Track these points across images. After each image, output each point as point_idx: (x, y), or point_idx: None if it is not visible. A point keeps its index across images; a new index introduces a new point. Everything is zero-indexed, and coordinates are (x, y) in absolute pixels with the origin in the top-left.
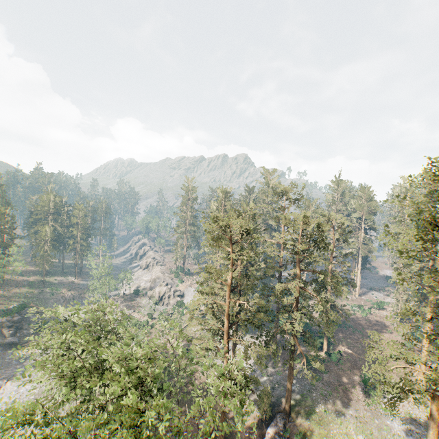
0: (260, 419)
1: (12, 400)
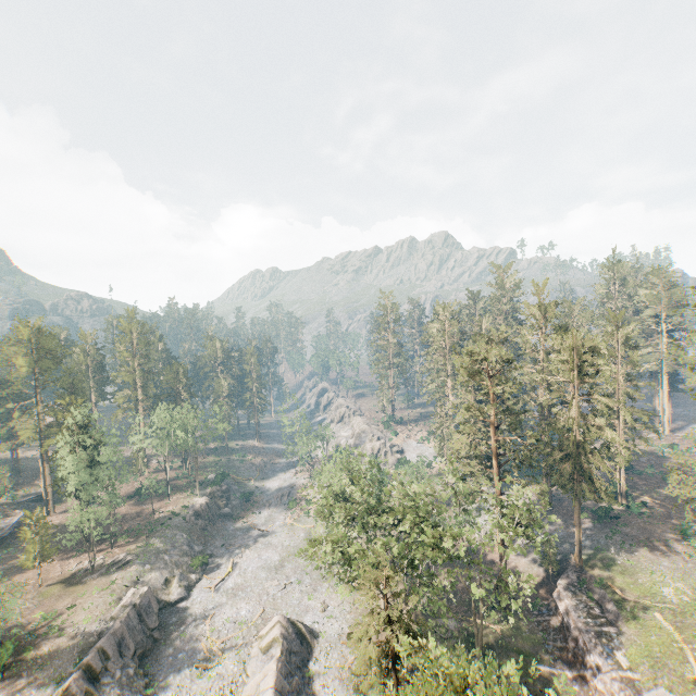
0: (546, 577)
1: (260, 566)
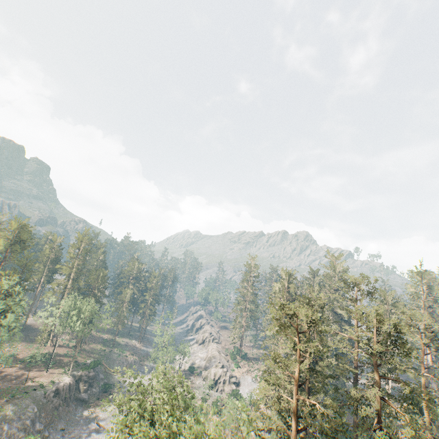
0: None
1: None
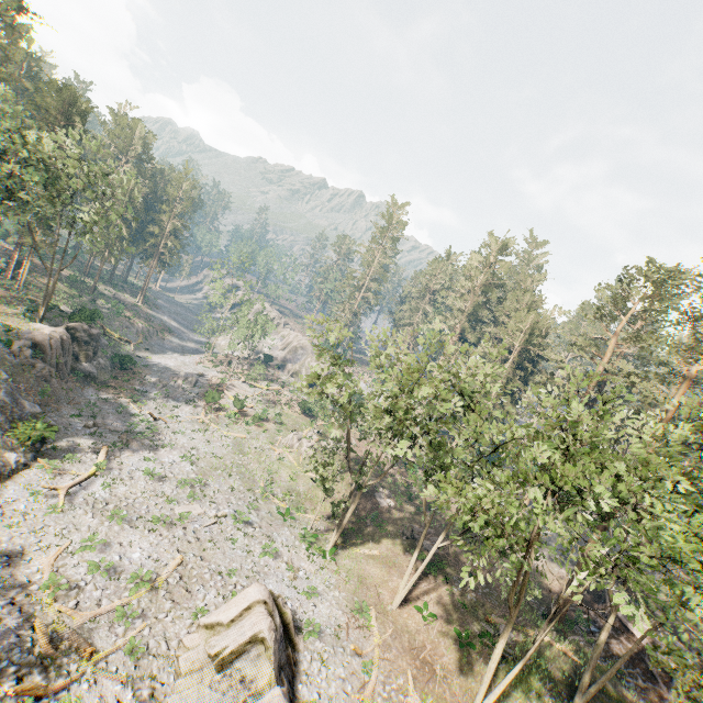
0: None
1: (160, 472)
